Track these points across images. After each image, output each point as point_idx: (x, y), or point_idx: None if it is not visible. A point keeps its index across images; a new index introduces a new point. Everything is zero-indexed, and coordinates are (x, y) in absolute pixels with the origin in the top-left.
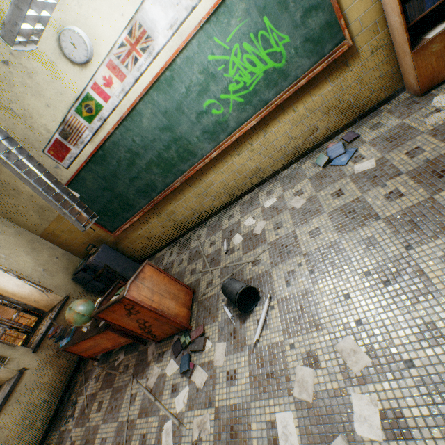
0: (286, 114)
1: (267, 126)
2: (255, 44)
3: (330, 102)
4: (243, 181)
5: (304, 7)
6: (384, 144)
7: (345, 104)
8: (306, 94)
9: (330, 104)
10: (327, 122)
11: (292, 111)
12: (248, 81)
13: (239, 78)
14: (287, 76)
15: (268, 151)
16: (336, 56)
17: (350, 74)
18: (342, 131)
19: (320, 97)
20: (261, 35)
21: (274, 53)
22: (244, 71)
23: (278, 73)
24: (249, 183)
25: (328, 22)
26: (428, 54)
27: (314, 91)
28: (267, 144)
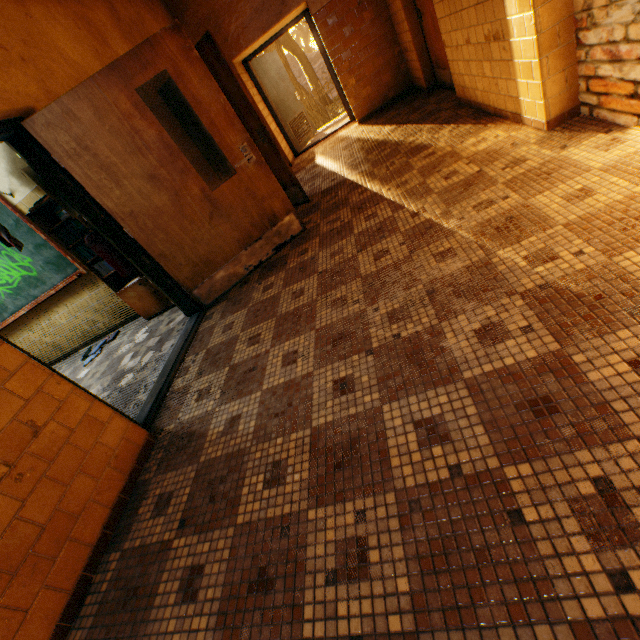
0: (61, 307)
1: (48, 313)
2: (4, 258)
3: (97, 305)
4: (48, 351)
5: (34, 244)
6: (104, 357)
7: (112, 308)
8: (72, 296)
9: (98, 306)
10: (104, 318)
11: (65, 306)
12: (10, 279)
13: (1, 276)
14: (45, 282)
15: (59, 331)
16: (72, 280)
17: (102, 289)
18: (122, 326)
19: (85, 300)
20: (6, 253)
21: (25, 266)
22: (3, 273)
23: (36, 279)
24: (56, 353)
25: (60, 255)
26: (131, 297)
27: (77, 295)
28: (56, 326)
